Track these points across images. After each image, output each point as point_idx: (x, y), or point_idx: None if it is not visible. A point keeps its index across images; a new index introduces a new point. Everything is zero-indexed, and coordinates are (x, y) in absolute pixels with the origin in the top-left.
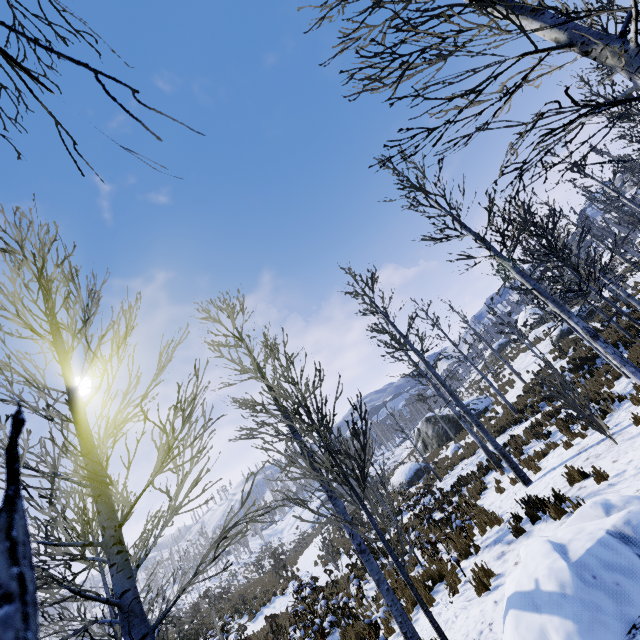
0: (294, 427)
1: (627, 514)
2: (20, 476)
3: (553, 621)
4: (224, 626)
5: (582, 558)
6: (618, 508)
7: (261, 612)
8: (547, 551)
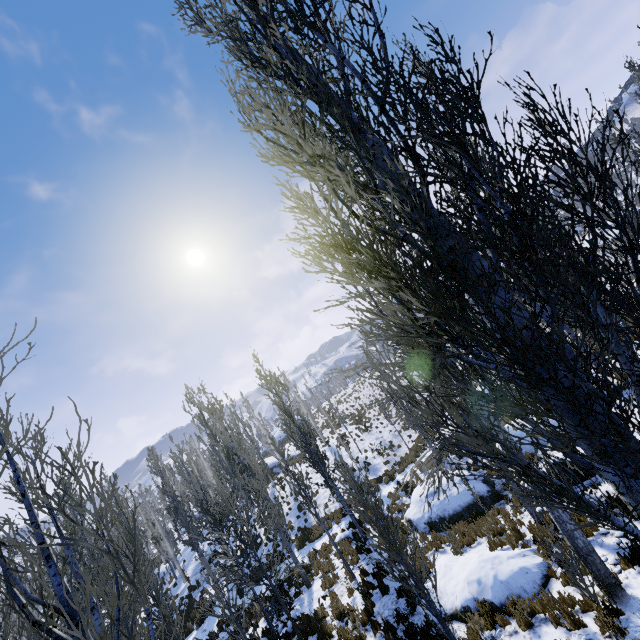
0: None
1: None
2: None
3: None
4: None
5: None
6: None
7: None
8: None
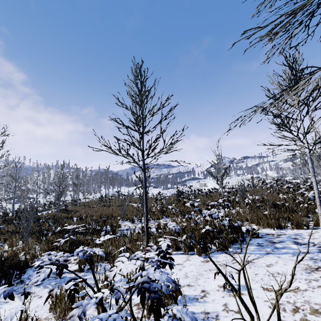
0: None
1: None
2: None
3: None
4: None
5: None
6: None
7: None
8: None
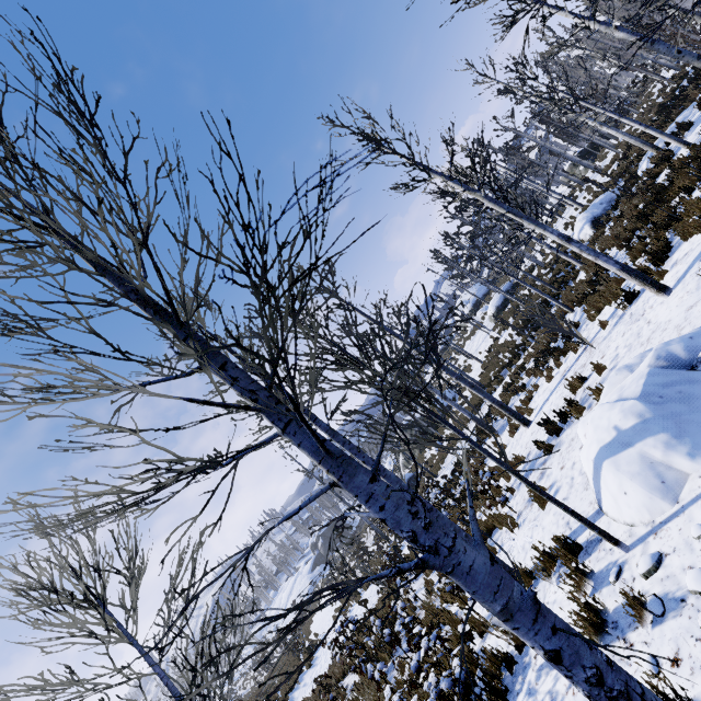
0: (314, 415)
1: (655, 352)
2: (142, 287)
3: (648, 443)
4: None
5: (644, 390)
6: (638, 364)
7: (291, 699)
8: (609, 406)
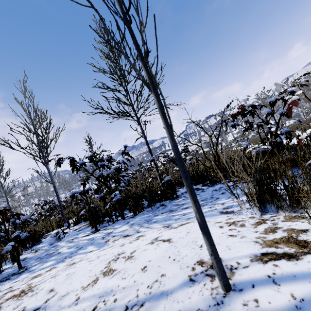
0: None
1: None
2: None
3: None
4: None
5: None
6: None
7: None
8: None
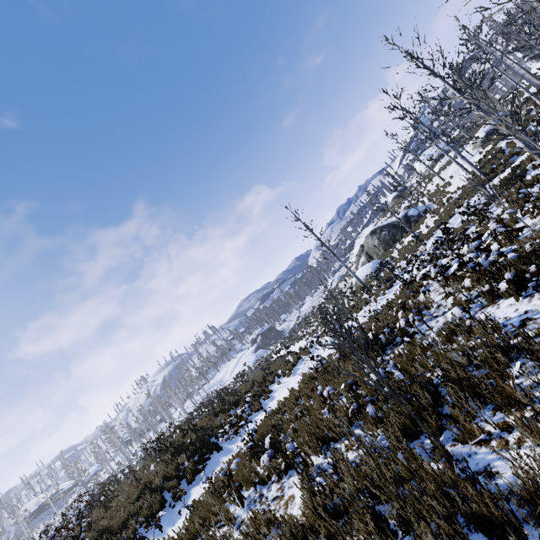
0: None
1: None
2: None
3: None
4: (262, 389)
5: None
6: None
7: (296, 369)
8: None
